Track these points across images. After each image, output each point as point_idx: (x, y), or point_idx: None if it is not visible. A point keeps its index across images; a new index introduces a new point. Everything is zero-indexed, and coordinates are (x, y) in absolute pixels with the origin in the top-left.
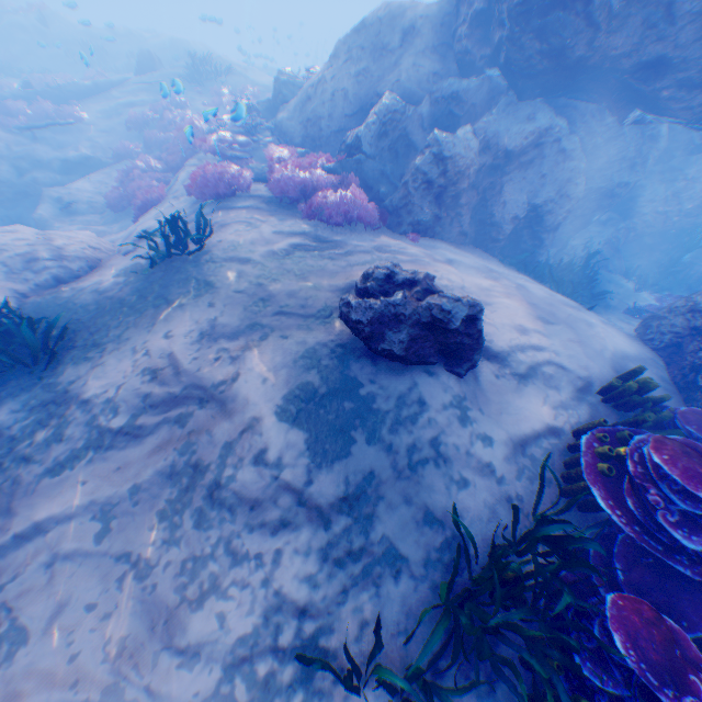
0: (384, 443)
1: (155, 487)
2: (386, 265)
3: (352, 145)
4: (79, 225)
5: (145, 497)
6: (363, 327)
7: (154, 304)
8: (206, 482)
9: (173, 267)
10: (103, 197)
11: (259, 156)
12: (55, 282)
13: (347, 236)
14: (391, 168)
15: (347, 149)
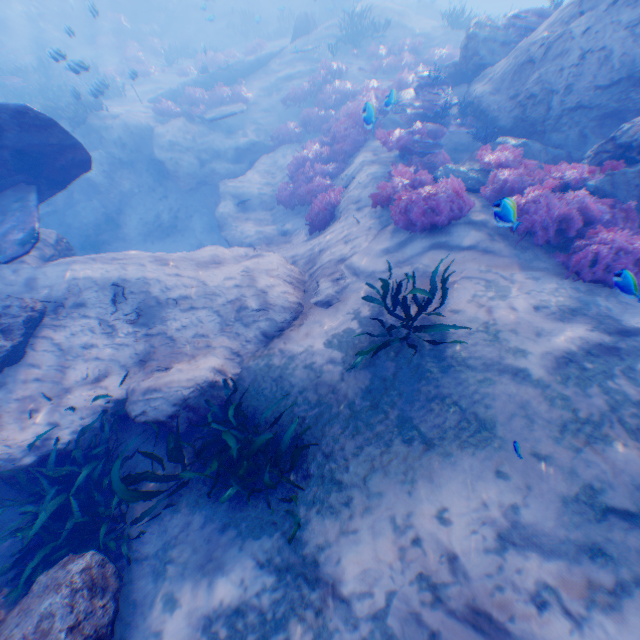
0: None
1: None
2: None
3: (631, 144)
4: (251, 223)
5: None
6: None
7: (401, 435)
8: None
9: (406, 357)
10: (269, 189)
11: (444, 143)
12: (262, 337)
13: None
14: None
15: (616, 149)
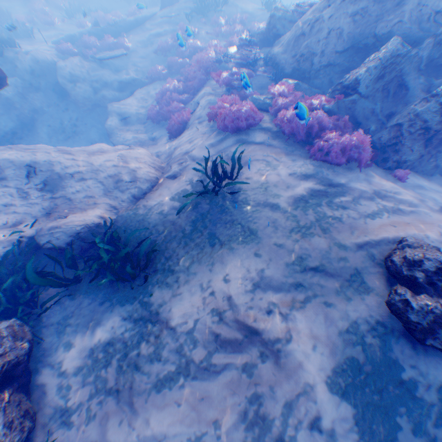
0: (429, 437)
1: (231, 426)
2: (437, 258)
3: (348, 85)
4: (131, 132)
5: (225, 433)
6: (417, 325)
7: (209, 242)
8: (272, 435)
9: (216, 202)
10: (144, 111)
11: (255, 83)
12: (132, 198)
13: (346, 177)
14: (380, 106)
15: (341, 88)
